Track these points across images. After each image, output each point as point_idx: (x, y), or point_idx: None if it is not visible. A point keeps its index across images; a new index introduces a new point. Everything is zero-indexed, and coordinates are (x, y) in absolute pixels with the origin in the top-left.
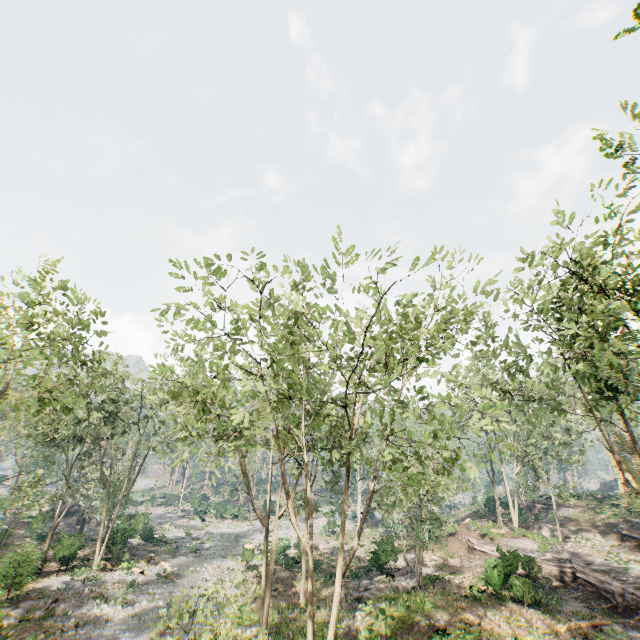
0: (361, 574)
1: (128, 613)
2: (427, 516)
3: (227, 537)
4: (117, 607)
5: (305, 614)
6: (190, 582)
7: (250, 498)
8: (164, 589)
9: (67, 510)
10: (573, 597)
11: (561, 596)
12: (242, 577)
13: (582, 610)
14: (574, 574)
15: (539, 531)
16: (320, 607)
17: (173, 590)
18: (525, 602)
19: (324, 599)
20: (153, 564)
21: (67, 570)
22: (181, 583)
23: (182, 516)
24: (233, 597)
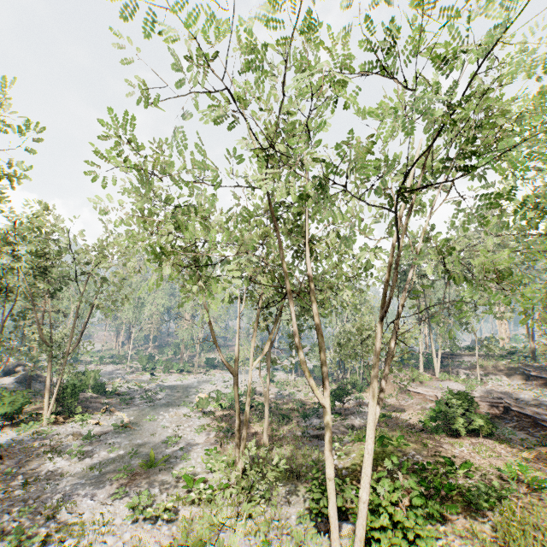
0: (311, 415)
1: (86, 467)
2: (361, 366)
3: (177, 388)
4: (73, 460)
5: (271, 453)
6: (149, 430)
7: (218, 350)
8: (123, 438)
9: (12, 369)
10: (510, 427)
11: (503, 427)
12: (200, 422)
13: (527, 438)
14: (506, 408)
15: (459, 375)
16: (283, 446)
17: (133, 439)
18: (481, 434)
19: (284, 438)
20: (108, 415)
21: (14, 425)
22: (140, 431)
23: (131, 372)
24: (196, 442)
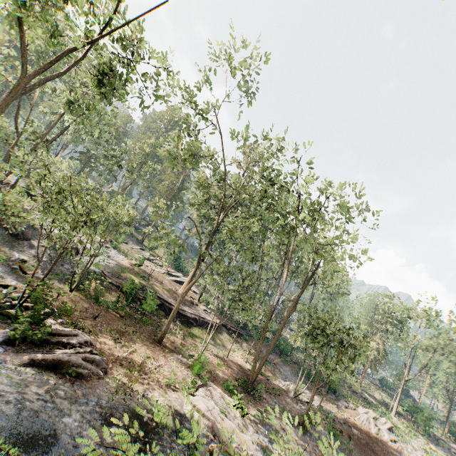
0: None
1: None
2: None
3: None
4: None
5: None
6: None
7: None
8: None
9: None
10: None
11: None
12: None
13: None
14: None
15: None
16: None
17: None
18: None
19: None
20: None
21: None
22: None
23: None
24: None
